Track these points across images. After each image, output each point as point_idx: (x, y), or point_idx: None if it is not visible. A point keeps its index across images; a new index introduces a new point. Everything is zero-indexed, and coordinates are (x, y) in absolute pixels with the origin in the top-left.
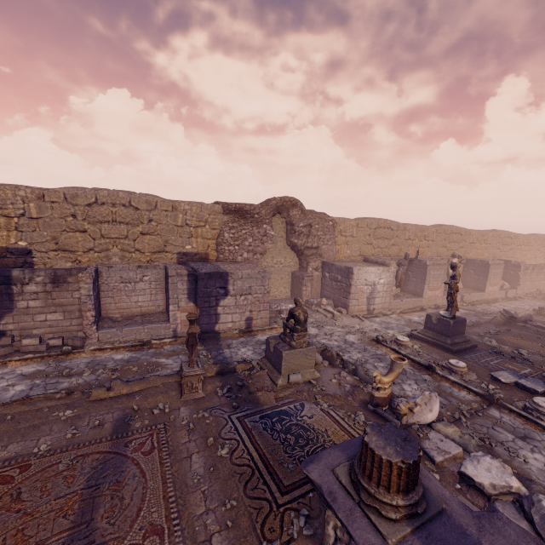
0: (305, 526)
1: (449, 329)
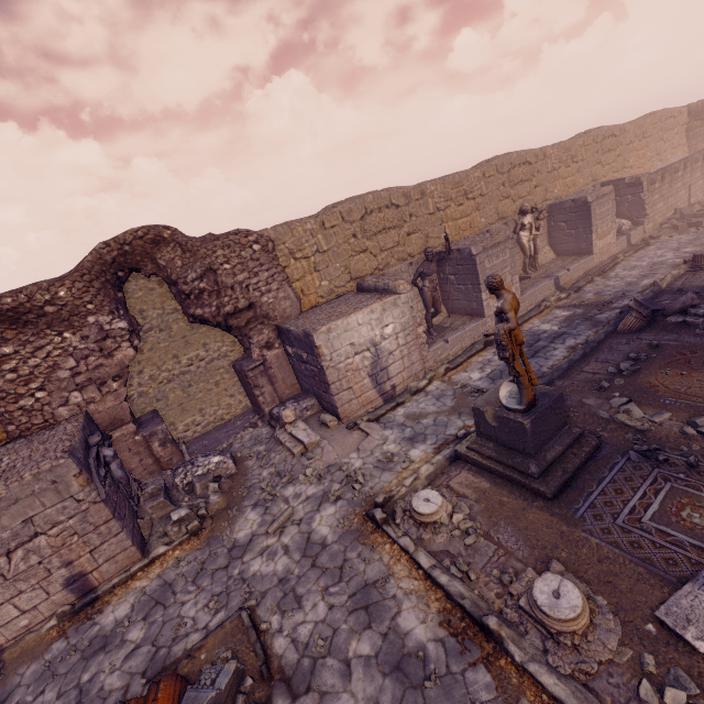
0: None
1: (526, 439)
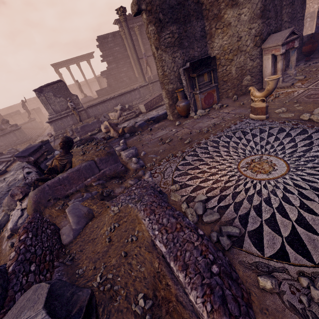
0: None
1: None
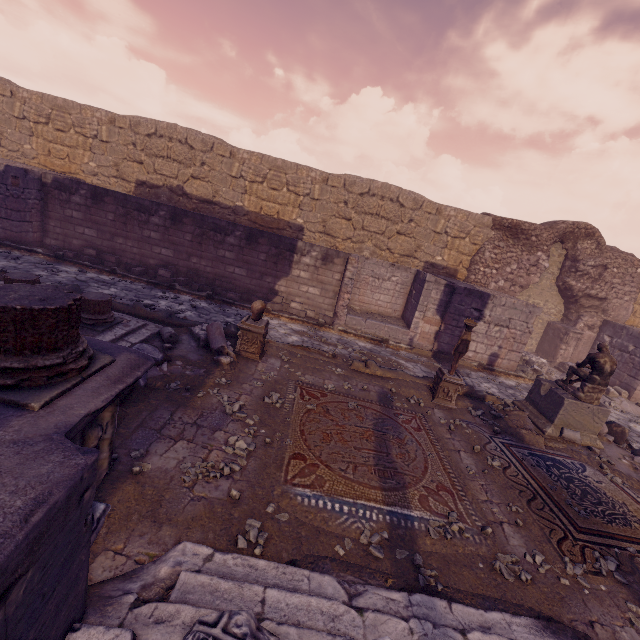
0: (615, 572)
1: None
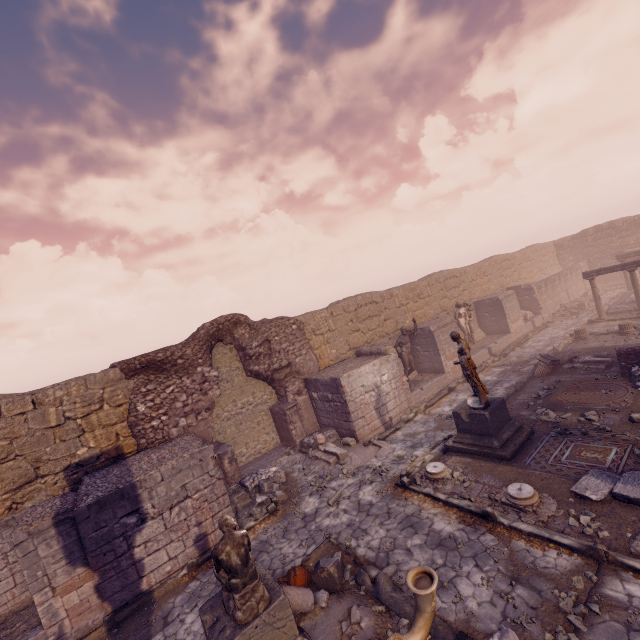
0: None
1: (488, 425)
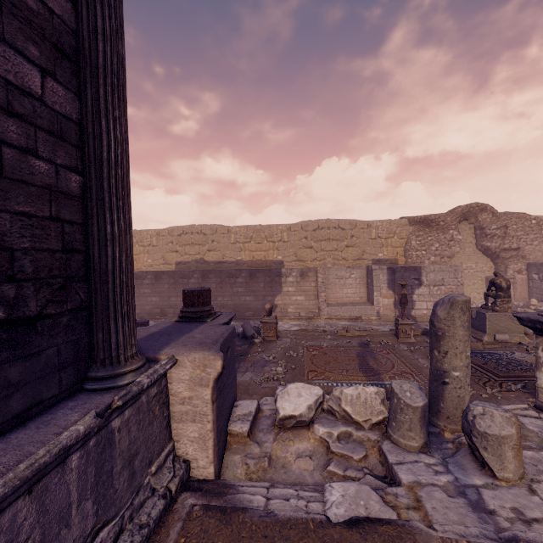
0: (521, 389)
1: None
